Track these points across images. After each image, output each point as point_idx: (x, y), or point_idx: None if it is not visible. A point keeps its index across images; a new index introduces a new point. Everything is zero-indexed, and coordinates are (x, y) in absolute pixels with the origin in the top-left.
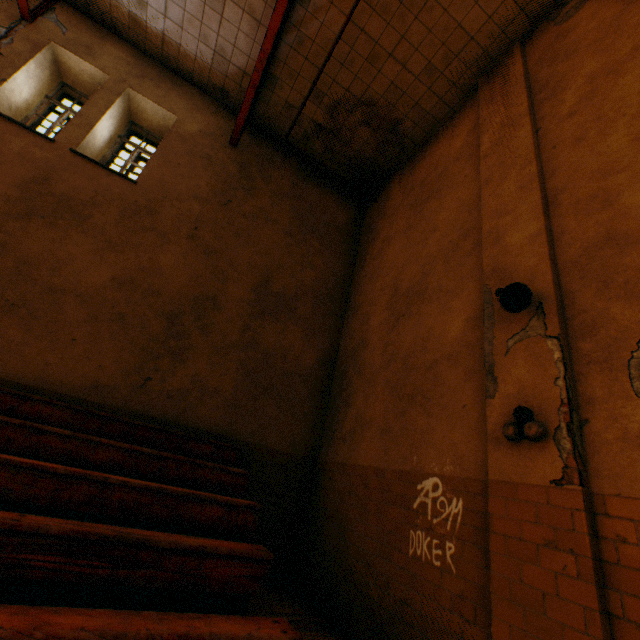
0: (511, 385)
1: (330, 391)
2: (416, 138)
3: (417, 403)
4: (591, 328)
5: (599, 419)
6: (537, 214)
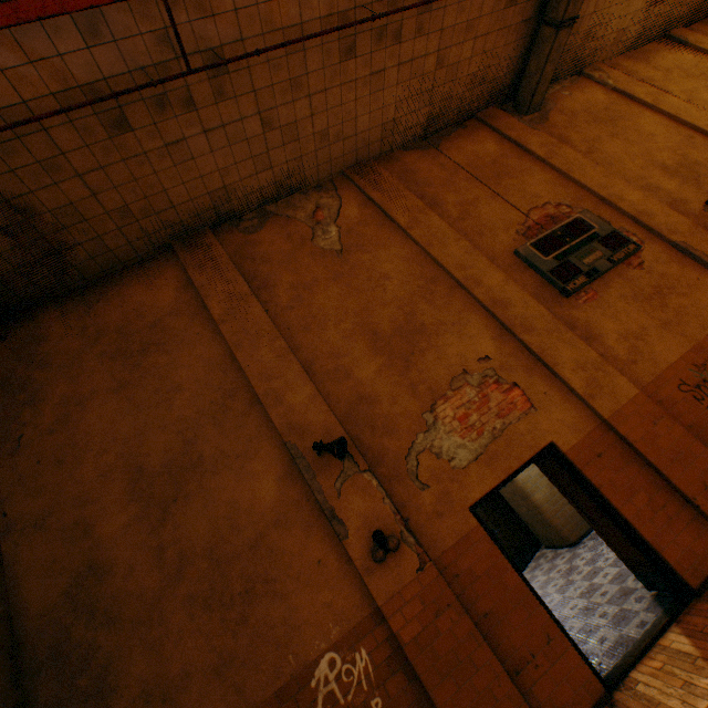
0: (357, 518)
1: (26, 707)
2: (88, 271)
3: (261, 594)
4: (380, 457)
5: (413, 513)
6: (307, 380)
